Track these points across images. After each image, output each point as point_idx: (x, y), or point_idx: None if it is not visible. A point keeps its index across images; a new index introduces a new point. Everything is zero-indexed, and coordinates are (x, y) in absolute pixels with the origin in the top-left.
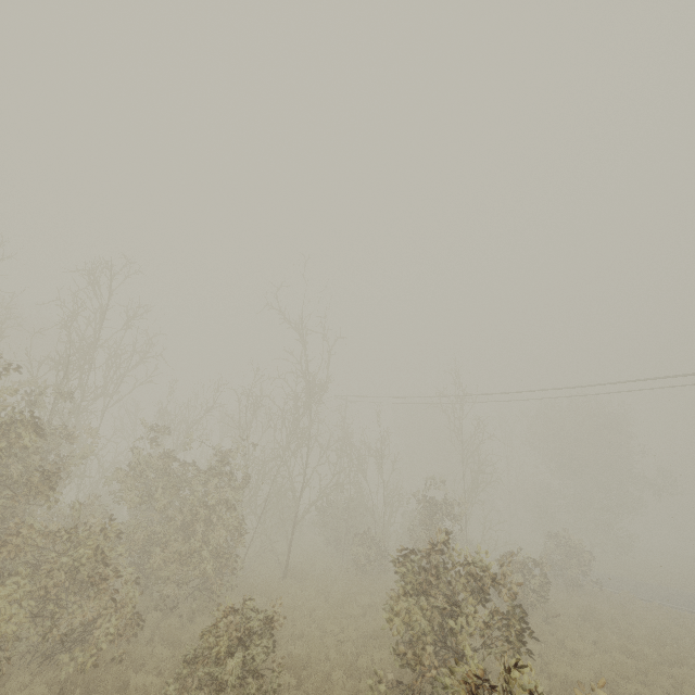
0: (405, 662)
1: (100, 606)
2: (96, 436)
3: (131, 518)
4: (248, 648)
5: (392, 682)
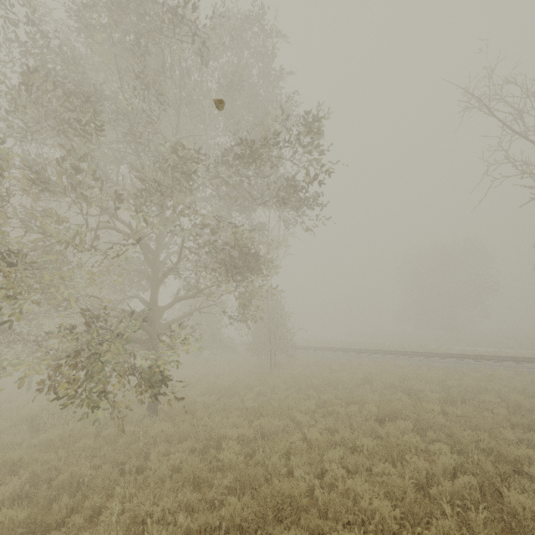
0: None
1: None
2: None
3: None
4: None
5: None
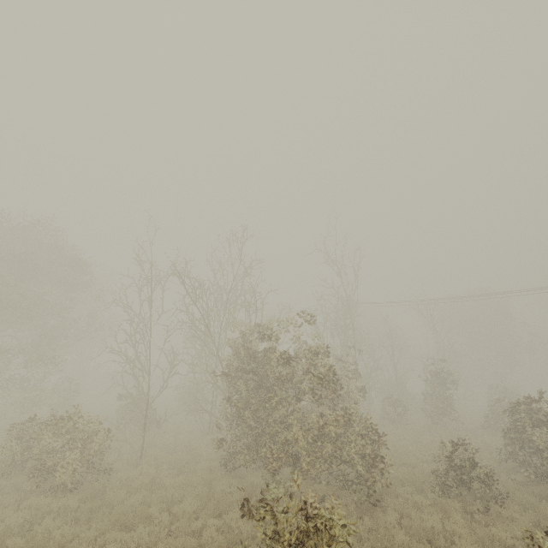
0: (547, 461)
1: (374, 452)
2: (218, 351)
3: (308, 403)
4: (477, 463)
5: (533, 473)
